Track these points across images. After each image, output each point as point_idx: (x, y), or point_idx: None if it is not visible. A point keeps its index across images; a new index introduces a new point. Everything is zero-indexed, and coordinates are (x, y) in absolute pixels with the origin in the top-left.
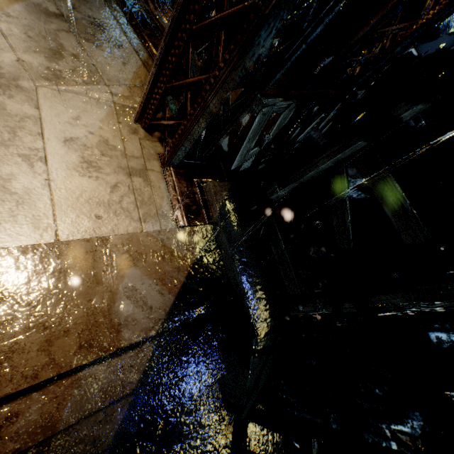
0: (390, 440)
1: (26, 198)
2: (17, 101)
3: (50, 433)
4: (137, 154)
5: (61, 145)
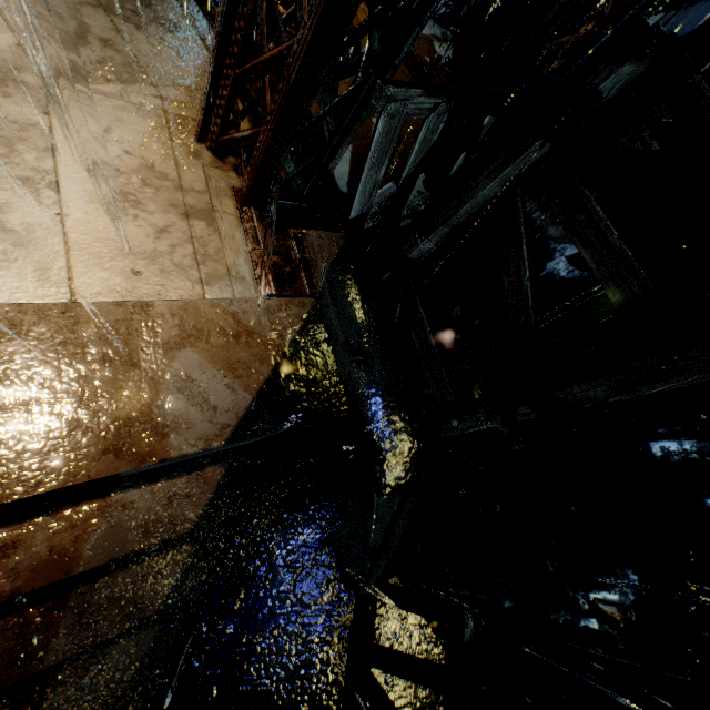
0: (588, 616)
1: (27, 239)
2: (16, 102)
3: (63, 575)
4: (199, 188)
5: (81, 167)
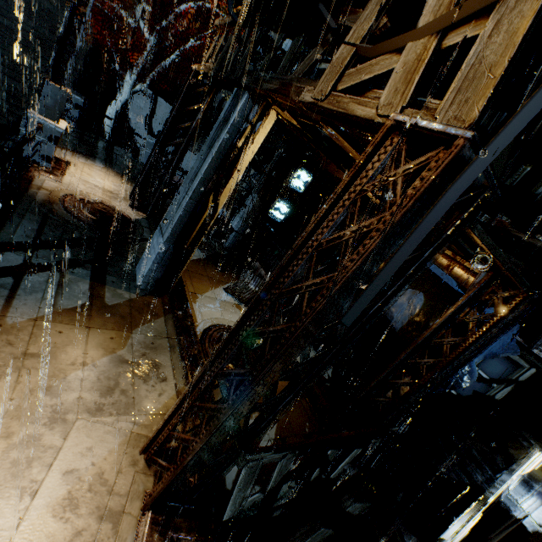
0: None
1: None
2: (54, 432)
3: None
4: (123, 491)
5: (60, 476)
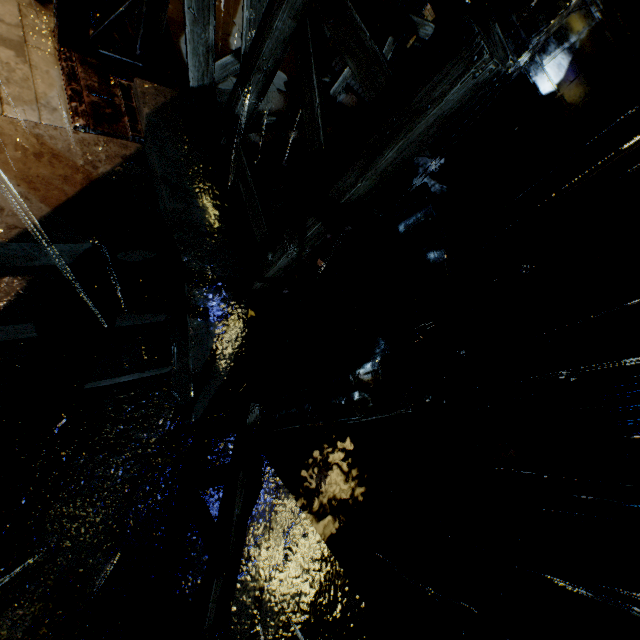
0: (353, 390)
1: None
2: None
3: None
4: (10, 21)
5: None
